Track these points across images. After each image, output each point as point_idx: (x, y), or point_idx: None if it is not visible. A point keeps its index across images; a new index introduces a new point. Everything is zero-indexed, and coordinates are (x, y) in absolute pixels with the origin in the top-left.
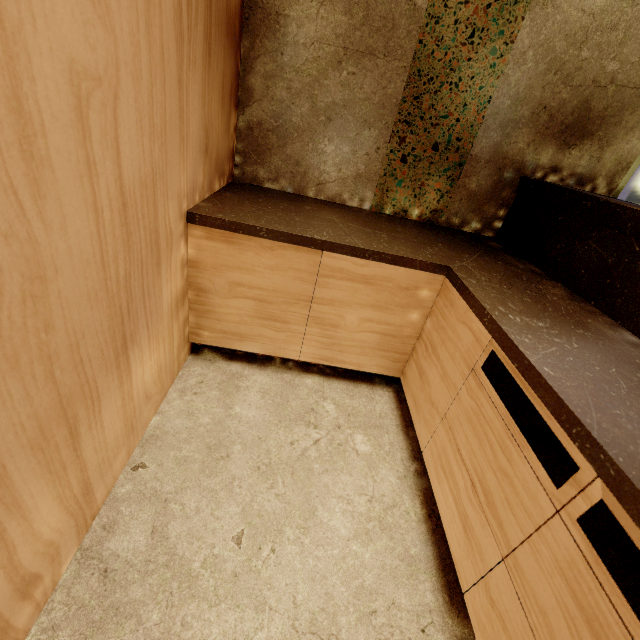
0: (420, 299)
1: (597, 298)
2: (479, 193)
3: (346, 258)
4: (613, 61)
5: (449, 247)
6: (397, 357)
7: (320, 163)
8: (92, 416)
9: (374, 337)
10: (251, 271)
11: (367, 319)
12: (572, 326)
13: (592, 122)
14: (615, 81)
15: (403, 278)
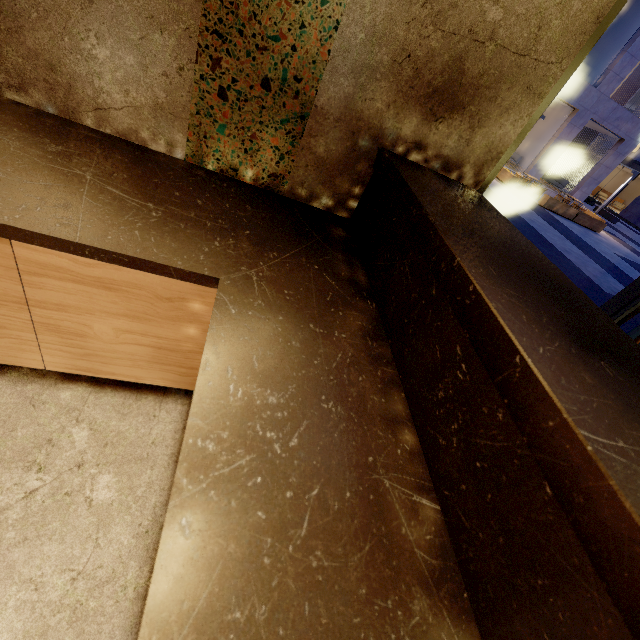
0: (193, 312)
1: (394, 338)
2: (329, 161)
3: (57, 252)
4: (496, 5)
5: (257, 238)
6: (184, 371)
7: (92, 74)
8: None
9: (145, 350)
10: None
11: (126, 330)
12: (324, 395)
13: (465, 90)
14: (496, 37)
15: (159, 286)
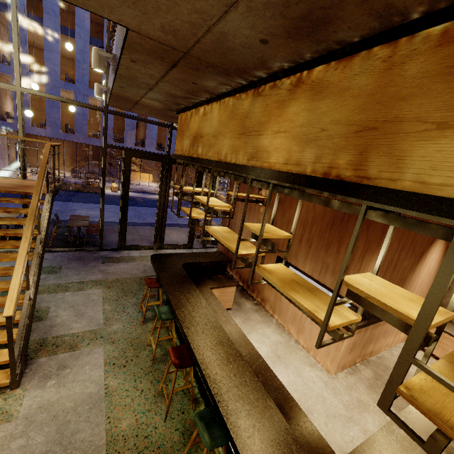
0: None
1: None
2: None
3: (451, 336)
4: None
5: None
6: None
7: None
8: (397, 334)
9: None
10: None
11: None
12: None
13: None
14: None
15: None
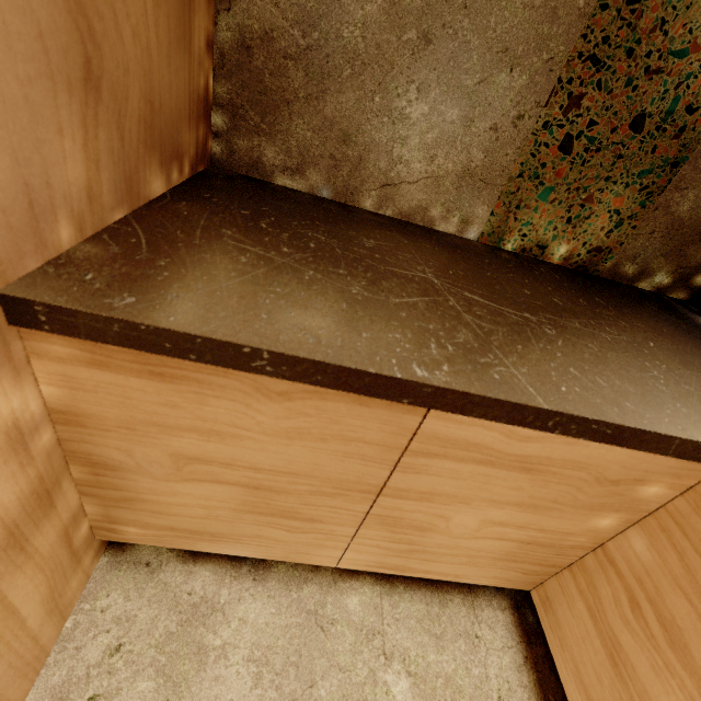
0: (635, 498)
1: None
2: (690, 222)
3: (489, 423)
4: None
5: (673, 353)
6: (537, 569)
7: (393, 141)
8: None
9: (502, 545)
10: (229, 437)
11: (498, 522)
12: None
13: None
14: None
15: (617, 464)
